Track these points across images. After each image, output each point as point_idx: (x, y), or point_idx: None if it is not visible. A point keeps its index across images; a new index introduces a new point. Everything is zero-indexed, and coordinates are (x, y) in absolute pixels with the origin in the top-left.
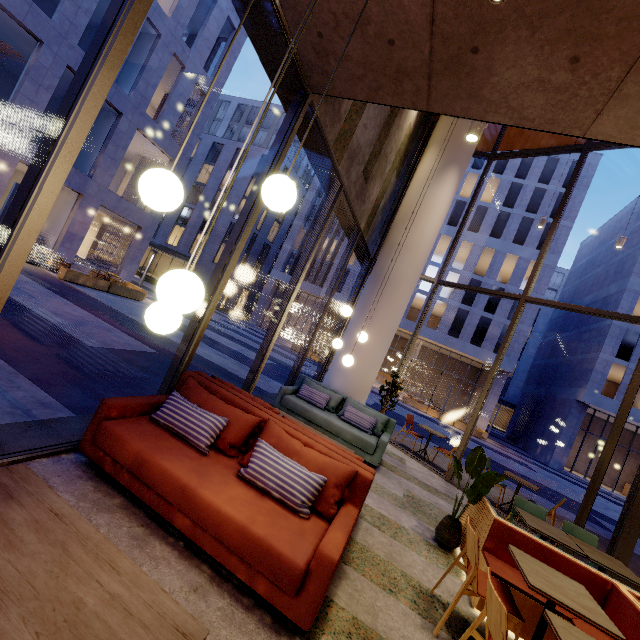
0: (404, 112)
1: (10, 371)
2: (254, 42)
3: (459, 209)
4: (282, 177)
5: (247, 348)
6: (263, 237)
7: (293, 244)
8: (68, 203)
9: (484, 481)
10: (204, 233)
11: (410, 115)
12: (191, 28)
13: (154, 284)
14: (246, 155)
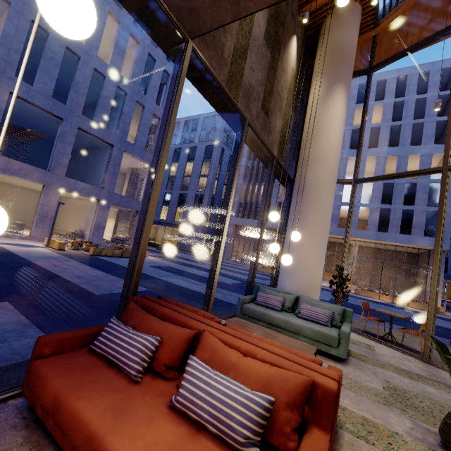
0: (284, 58)
1: (26, 323)
2: (133, 15)
3: (356, 135)
4: None
5: (220, 275)
6: (219, 198)
7: (239, 196)
8: (93, 208)
9: None
10: (181, 206)
11: (290, 60)
12: (145, 85)
13: (156, 247)
14: (196, 149)
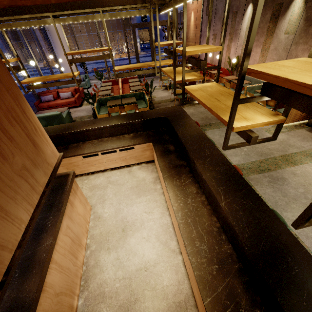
0: None
1: None
2: None
3: None
4: (32, 62)
5: None
6: None
7: None
8: None
9: (100, 76)
10: None
11: None
12: None
13: None
14: None
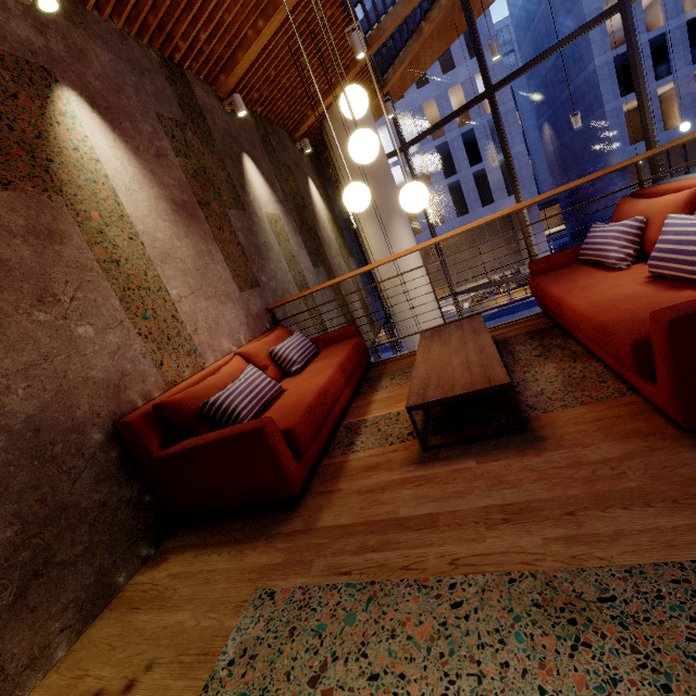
0: (322, 232)
1: None
2: None
3: None
4: None
5: None
6: None
7: None
8: None
9: None
10: None
11: (323, 217)
12: None
13: None
14: None
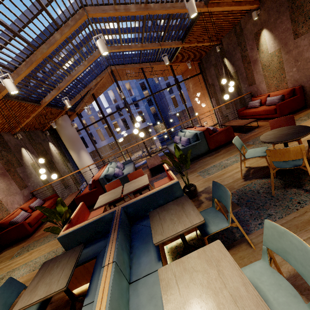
0: (55, 159)
1: None
2: None
3: None
4: None
5: None
6: None
7: None
8: None
9: None
10: None
11: (55, 153)
12: None
13: None
14: None
